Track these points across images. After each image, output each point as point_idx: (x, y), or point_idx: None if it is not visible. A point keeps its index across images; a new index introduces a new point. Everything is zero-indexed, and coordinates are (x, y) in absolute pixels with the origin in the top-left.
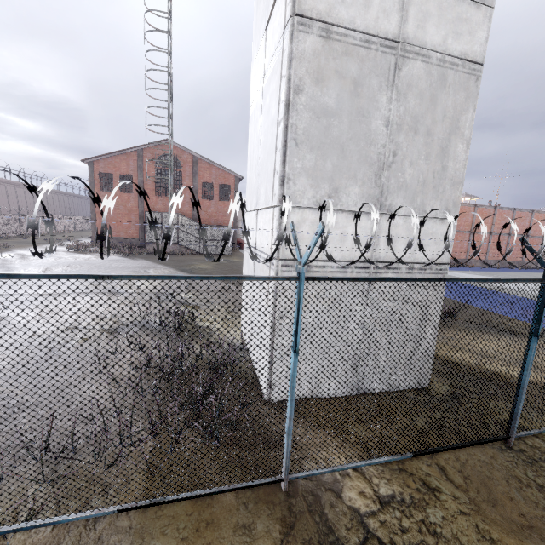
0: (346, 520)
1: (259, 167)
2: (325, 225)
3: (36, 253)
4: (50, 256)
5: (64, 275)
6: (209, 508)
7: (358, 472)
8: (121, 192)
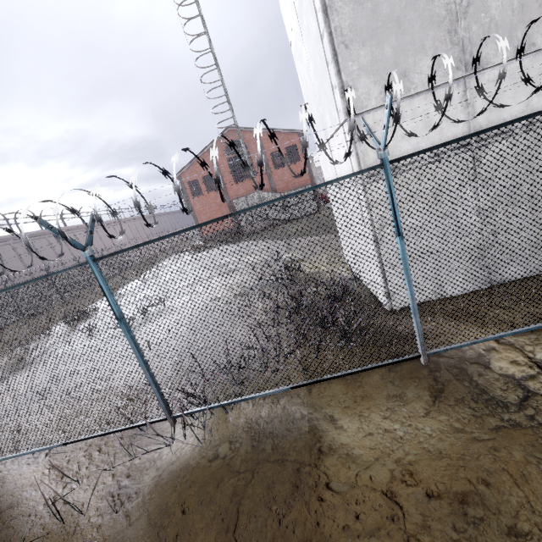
0: (499, 382)
1: (316, 97)
2: (402, 117)
3: (183, 210)
4: (179, 261)
5: (203, 223)
6: (361, 389)
7: (506, 344)
8: (208, 192)
